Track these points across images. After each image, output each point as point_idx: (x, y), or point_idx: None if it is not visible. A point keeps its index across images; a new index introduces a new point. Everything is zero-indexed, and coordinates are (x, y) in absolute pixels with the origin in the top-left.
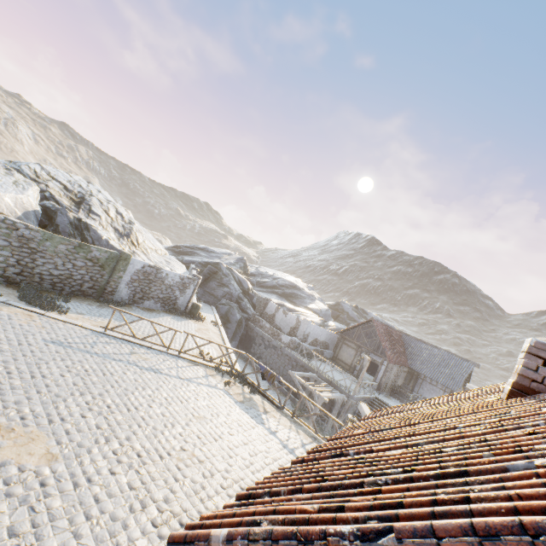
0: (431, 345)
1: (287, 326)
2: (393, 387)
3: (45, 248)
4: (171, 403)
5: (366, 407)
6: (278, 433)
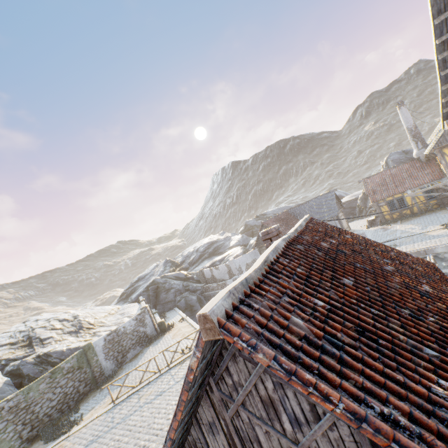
0: (306, 203)
1: (225, 274)
2: None
3: (32, 398)
4: None
5: None
6: None
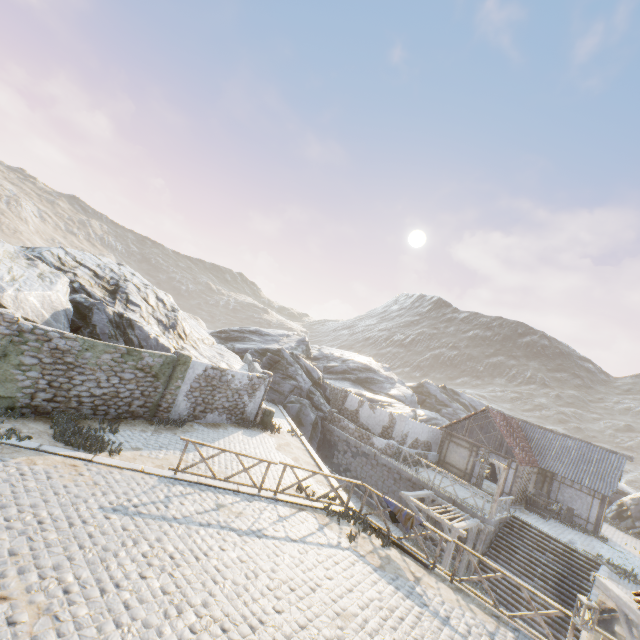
0: (561, 435)
1: (377, 425)
2: (527, 497)
3: (85, 361)
4: (301, 597)
5: (612, 585)
6: (452, 621)
